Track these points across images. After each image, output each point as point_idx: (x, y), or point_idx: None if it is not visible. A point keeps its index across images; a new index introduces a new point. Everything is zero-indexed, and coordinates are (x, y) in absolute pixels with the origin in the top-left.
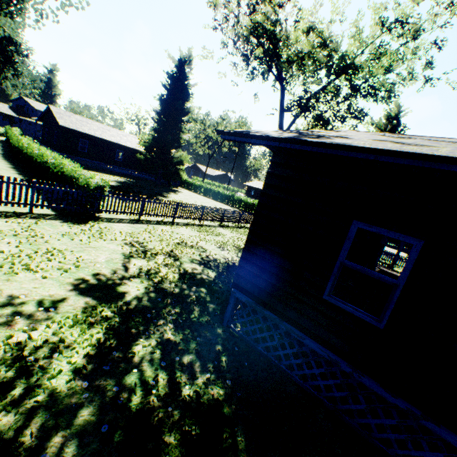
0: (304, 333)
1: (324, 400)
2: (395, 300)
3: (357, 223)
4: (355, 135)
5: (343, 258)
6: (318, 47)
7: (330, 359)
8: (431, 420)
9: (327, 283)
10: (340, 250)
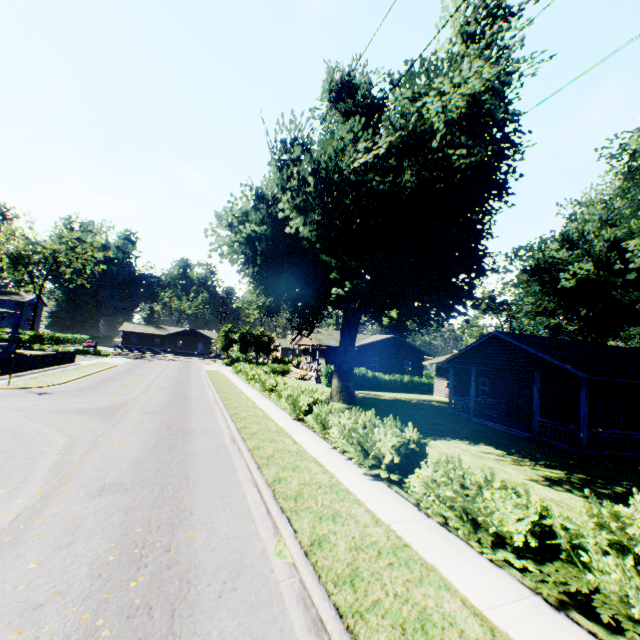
0: None
1: None
2: None
3: None
4: None
5: None
6: None
7: None
8: None
9: None
10: None
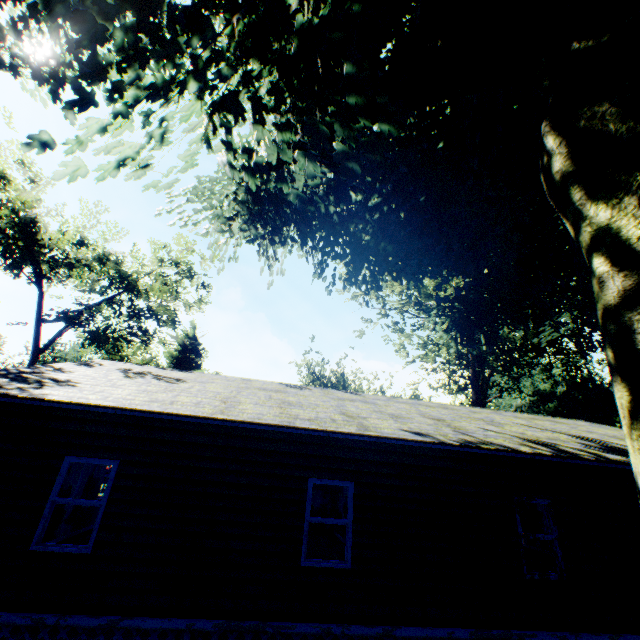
0: (2, 609)
1: None
2: (100, 520)
3: (69, 458)
4: (91, 373)
5: (55, 496)
6: (95, 261)
7: (34, 621)
8: (128, 617)
9: (36, 530)
10: (52, 489)
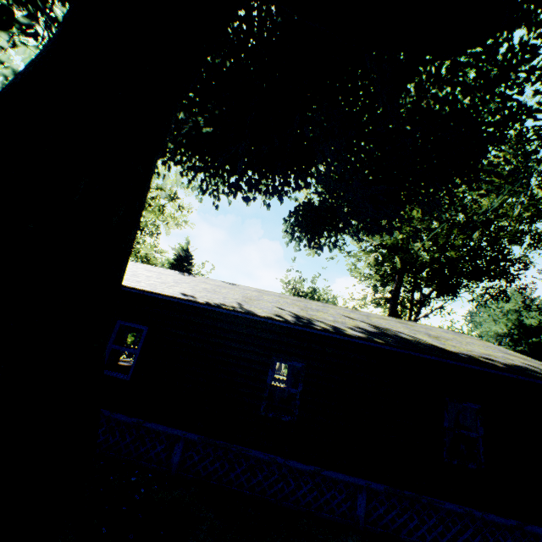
0: None
1: None
2: None
3: None
4: None
5: None
6: None
7: None
8: None
9: None
10: None
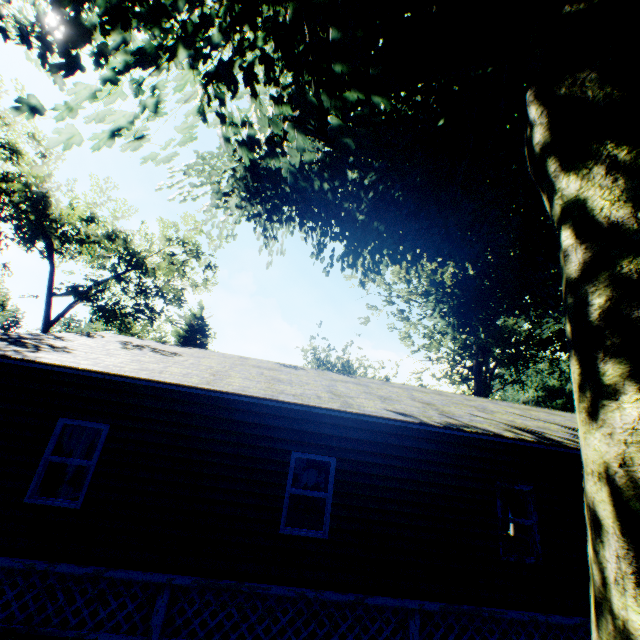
0: None
1: (18, 627)
2: (90, 478)
3: (63, 420)
4: (90, 343)
5: (48, 454)
6: (104, 238)
7: (26, 566)
8: (113, 569)
9: (31, 484)
10: (46, 448)
